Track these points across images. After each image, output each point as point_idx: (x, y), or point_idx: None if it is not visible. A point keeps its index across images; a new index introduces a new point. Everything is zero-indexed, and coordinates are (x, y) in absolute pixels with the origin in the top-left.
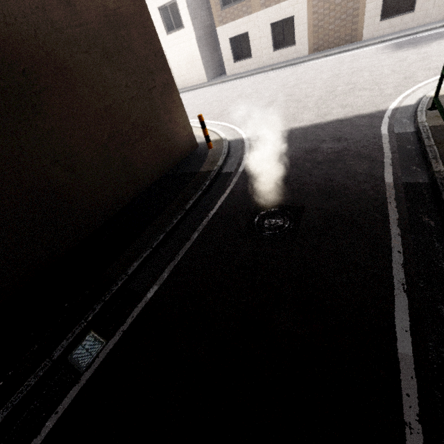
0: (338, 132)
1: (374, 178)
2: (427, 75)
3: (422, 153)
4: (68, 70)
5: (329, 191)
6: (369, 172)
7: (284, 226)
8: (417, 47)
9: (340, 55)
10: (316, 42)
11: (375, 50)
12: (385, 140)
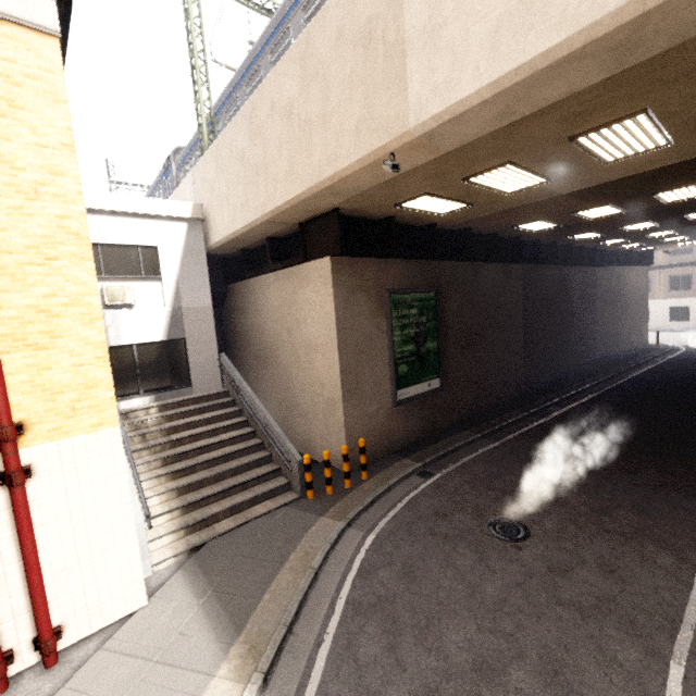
0: None
1: None
2: None
3: None
4: (631, 307)
5: None
6: None
7: None
8: None
9: None
10: None
11: None
12: None
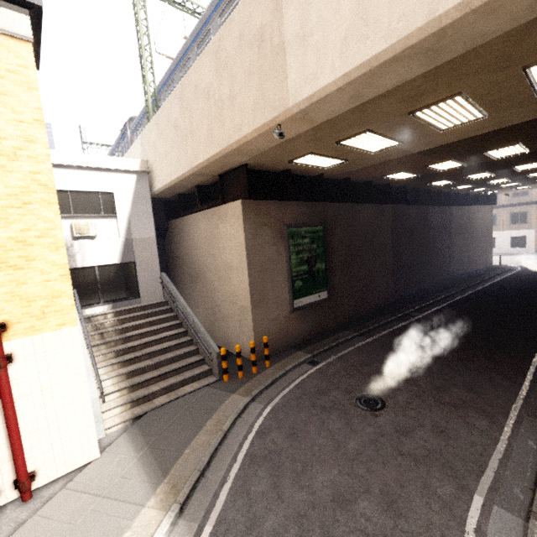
0: None
1: None
2: None
3: None
4: (479, 237)
5: None
6: None
7: None
8: None
9: None
10: None
11: None
12: None
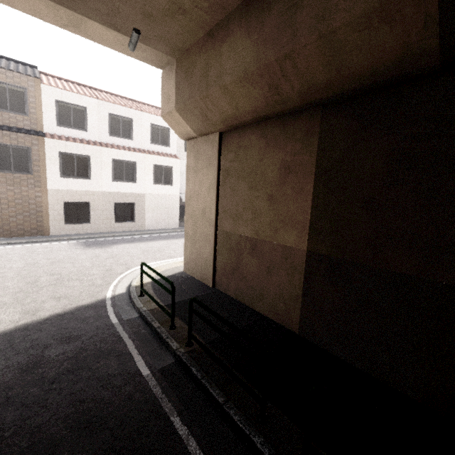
0: (64, 329)
1: (131, 375)
2: (122, 269)
3: (155, 335)
4: None
5: (87, 419)
6: (123, 370)
7: None
8: (103, 247)
9: (30, 245)
10: None
11: (68, 245)
12: (120, 329)
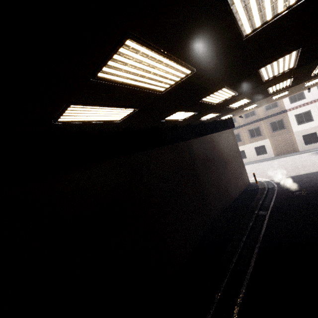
0: (307, 176)
1: None
2: None
3: None
4: (230, 162)
5: (312, 186)
6: None
7: (302, 193)
8: None
9: (292, 156)
10: (277, 152)
11: (308, 154)
12: None
